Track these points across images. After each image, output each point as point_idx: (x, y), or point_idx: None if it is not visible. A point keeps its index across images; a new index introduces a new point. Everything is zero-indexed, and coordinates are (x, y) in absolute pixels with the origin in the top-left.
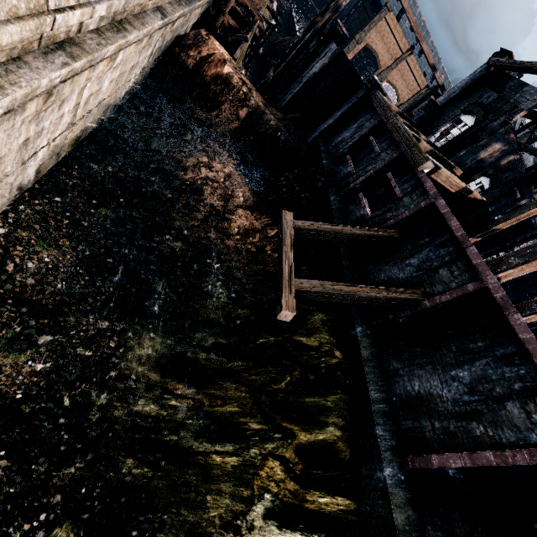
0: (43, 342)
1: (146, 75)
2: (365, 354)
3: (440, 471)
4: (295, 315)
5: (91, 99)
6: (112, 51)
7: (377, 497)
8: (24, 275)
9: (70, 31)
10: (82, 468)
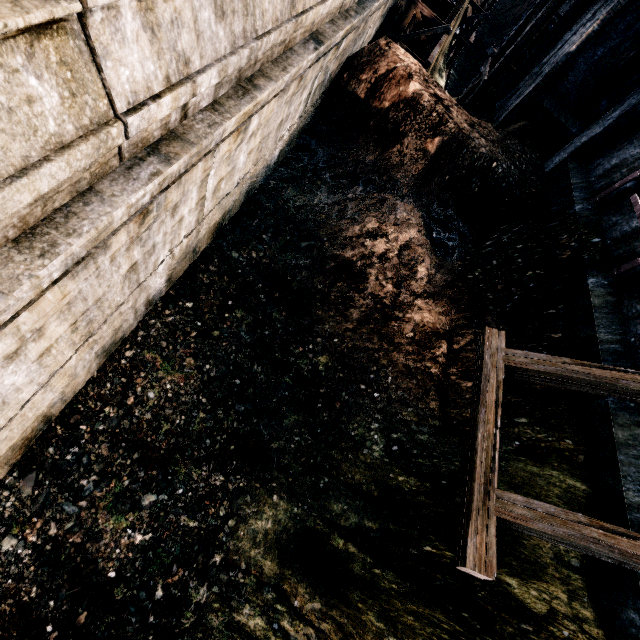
0: (145, 504)
1: (306, 121)
2: None
3: None
4: None
5: (222, 184)
6: (235, 125)
7: None
8: (142, 409)
9: (168, 123)
10: None
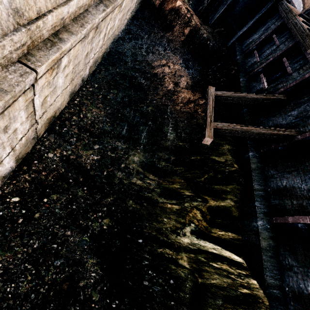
0: (95, 148)
1: (133, 15)
2: (253, 166)
3: (293, 225)
4: (212, 146)
5: (110, 31)
6: (121, 1)
7: (252, 234)
8: (86, 119)
9: None
10: (112, 200)
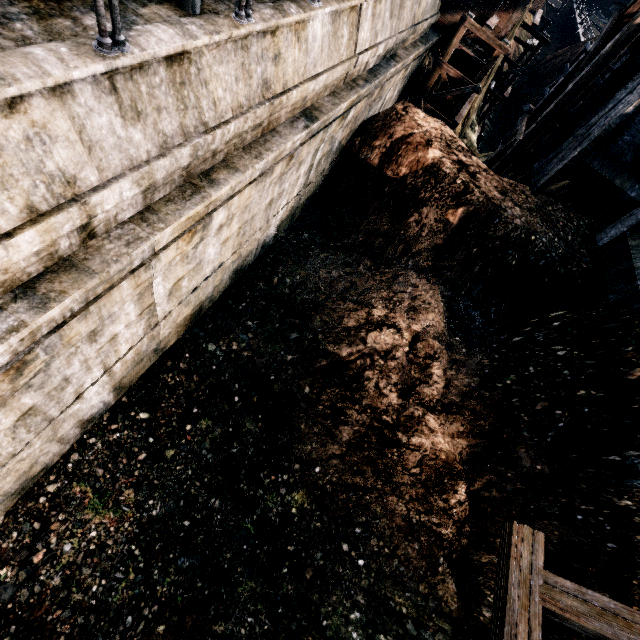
0: None
1: (313, 189)
2: None
3: None
4: None
5: (183, 282)
6: (177, 231)
7: None
8: (50, 570)
9: (56, 251)
10: None
